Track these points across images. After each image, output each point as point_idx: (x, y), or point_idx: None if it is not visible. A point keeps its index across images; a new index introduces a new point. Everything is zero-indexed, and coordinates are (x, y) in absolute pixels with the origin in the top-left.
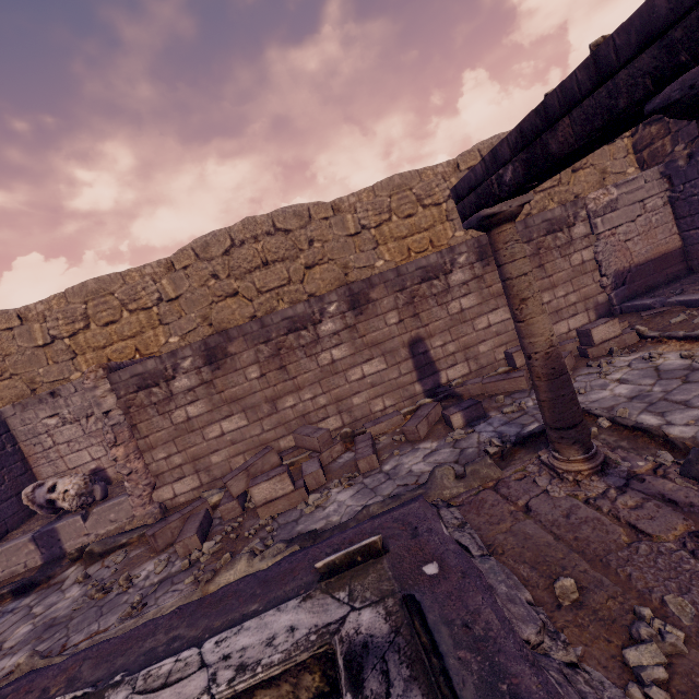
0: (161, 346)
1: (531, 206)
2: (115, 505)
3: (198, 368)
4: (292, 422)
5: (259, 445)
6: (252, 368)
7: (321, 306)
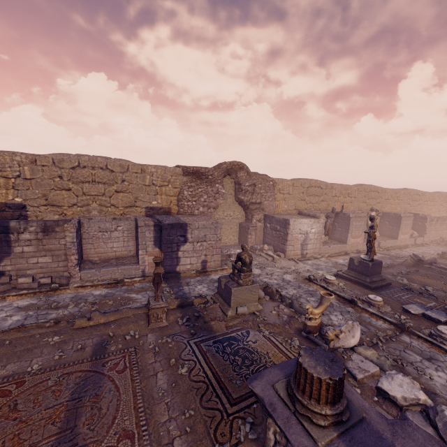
0: (397, 209)
1: (443, 210)
2: (422, 238)
3: (435, 221)
4: (437, 235)
5: (434, 237)
6: (438, 224)
7: (446, 218)
